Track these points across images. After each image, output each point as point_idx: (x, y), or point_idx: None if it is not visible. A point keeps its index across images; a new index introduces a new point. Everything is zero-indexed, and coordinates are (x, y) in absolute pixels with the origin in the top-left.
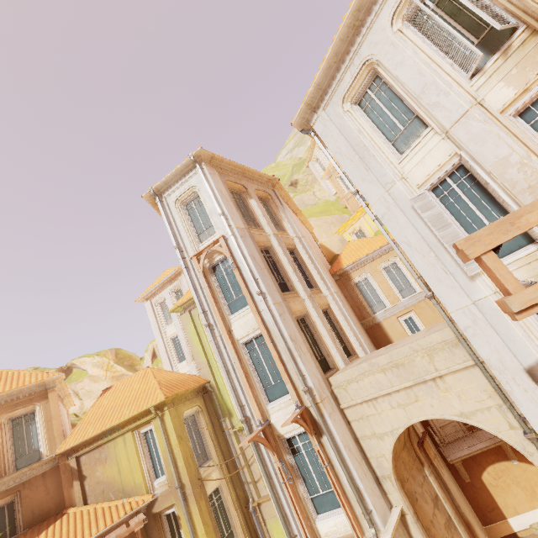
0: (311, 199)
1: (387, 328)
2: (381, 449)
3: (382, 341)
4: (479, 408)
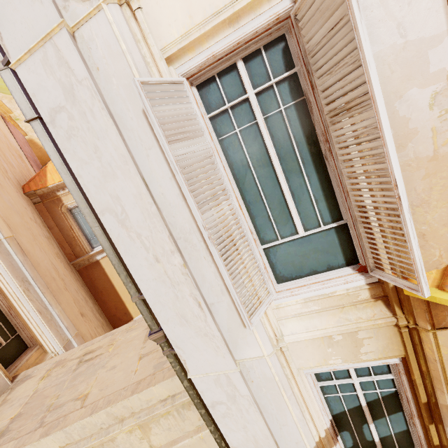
0: None
1: (107, 266)
2: None
3: (99, 282)
4: None
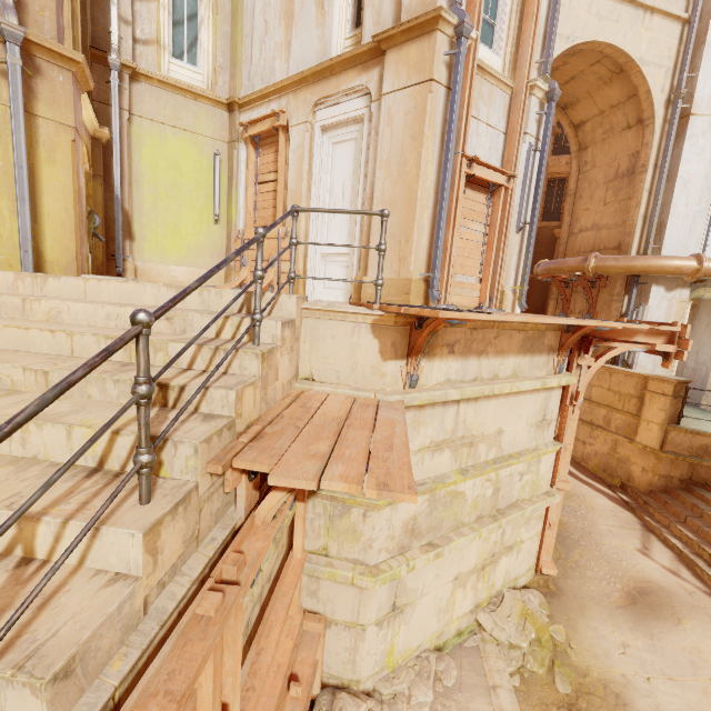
0: None
1: None
2: None
3: None
4: (656, 62)
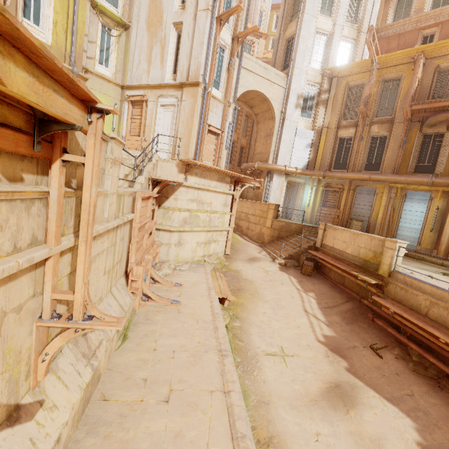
0: None
1: None
2: (238, 90)
3: None
4: (275, 100)
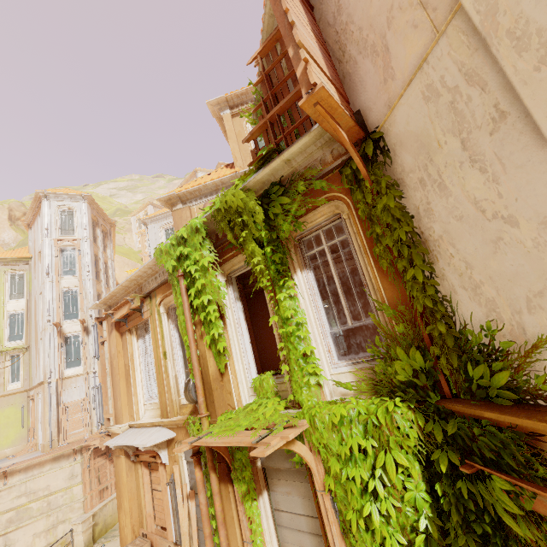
0: (120, 241)
1: None
2: None
3: None
4: None
